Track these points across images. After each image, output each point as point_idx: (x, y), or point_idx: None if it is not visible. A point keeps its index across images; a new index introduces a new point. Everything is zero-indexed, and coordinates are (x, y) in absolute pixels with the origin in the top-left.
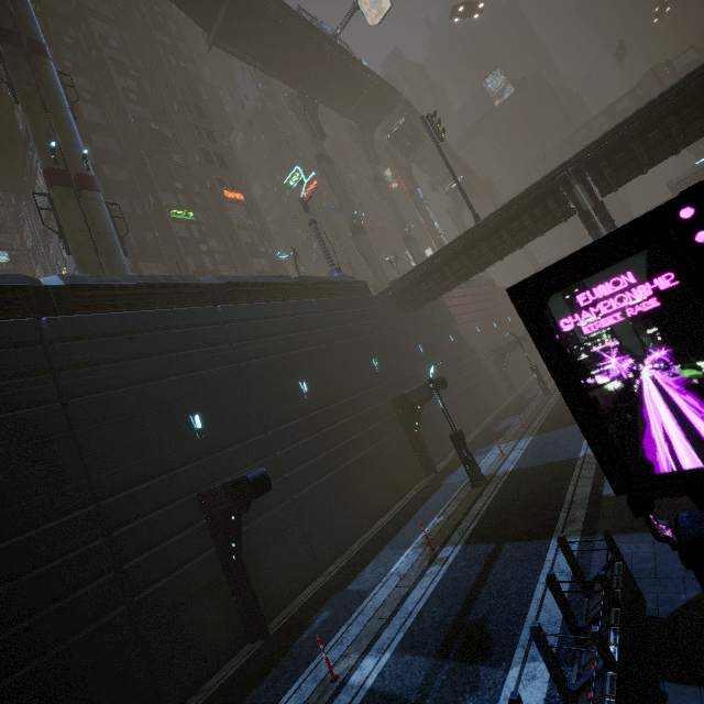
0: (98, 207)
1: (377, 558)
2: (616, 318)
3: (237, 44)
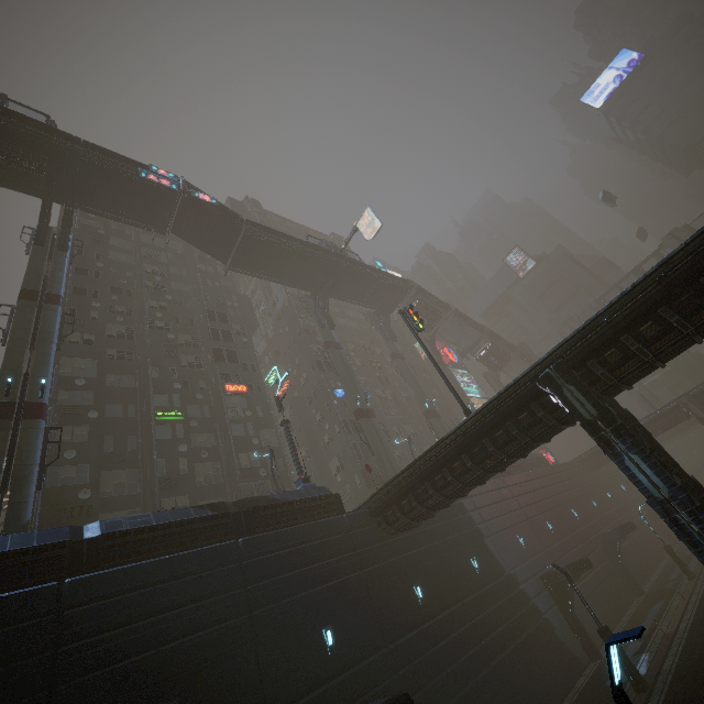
0: (31, 435)
1: None
2: None
3: (250, 268)
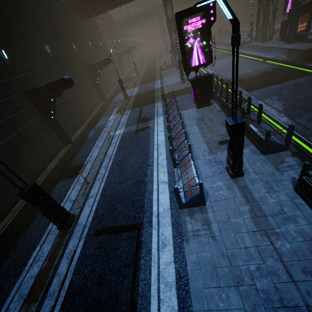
0: None
1: (101, 120)
2: (194, 28)
3: None
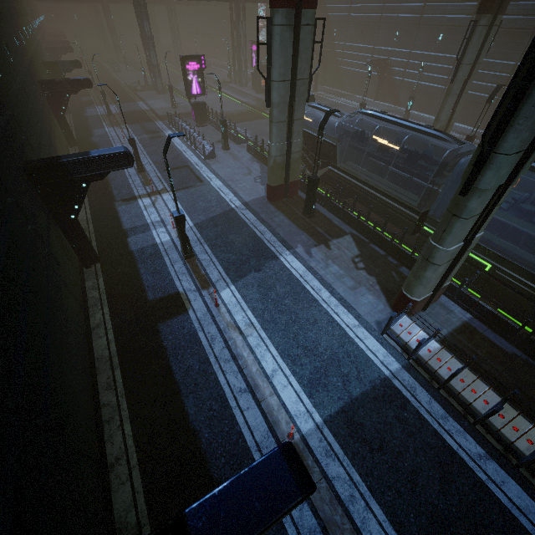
0: None
1: (93, 131)
2: (193, 69)
3: None
